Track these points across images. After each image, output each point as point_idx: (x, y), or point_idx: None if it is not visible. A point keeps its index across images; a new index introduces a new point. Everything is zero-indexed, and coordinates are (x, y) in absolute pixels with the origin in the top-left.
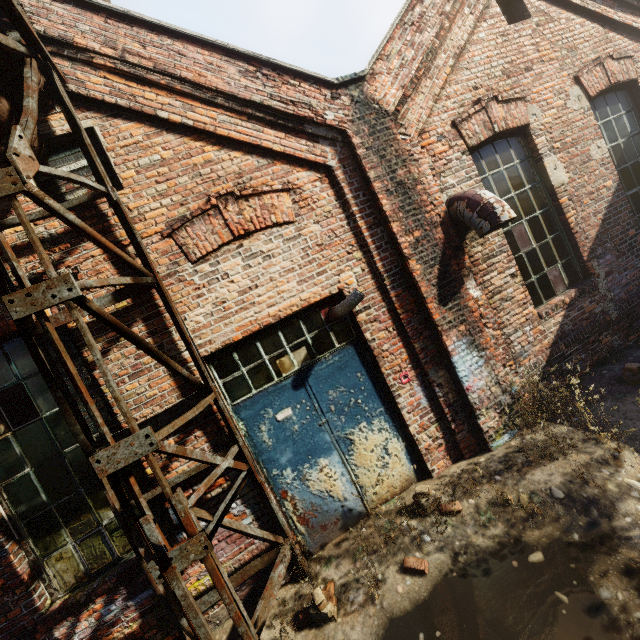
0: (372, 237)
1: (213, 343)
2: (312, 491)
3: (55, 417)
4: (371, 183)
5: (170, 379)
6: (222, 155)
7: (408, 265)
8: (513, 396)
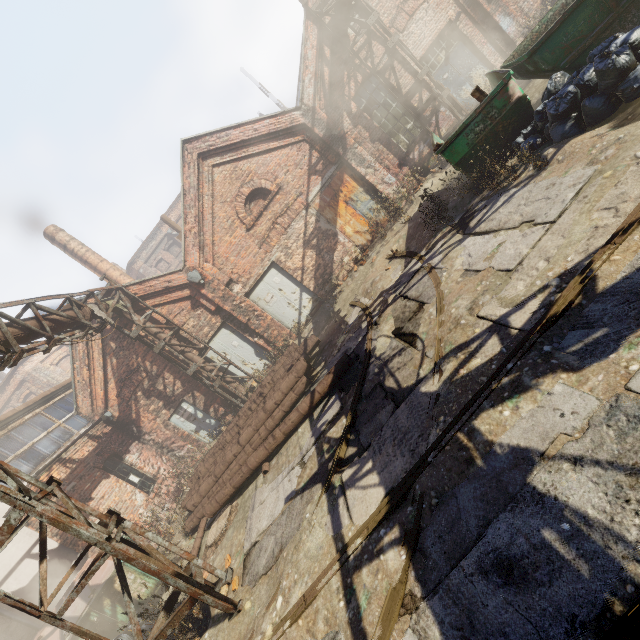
0: None
1: (417, 59)
2: (463, 99)
3: (383, 103)
4: None
5: (410, 76)
6: None
7: None
8: (528, 28)
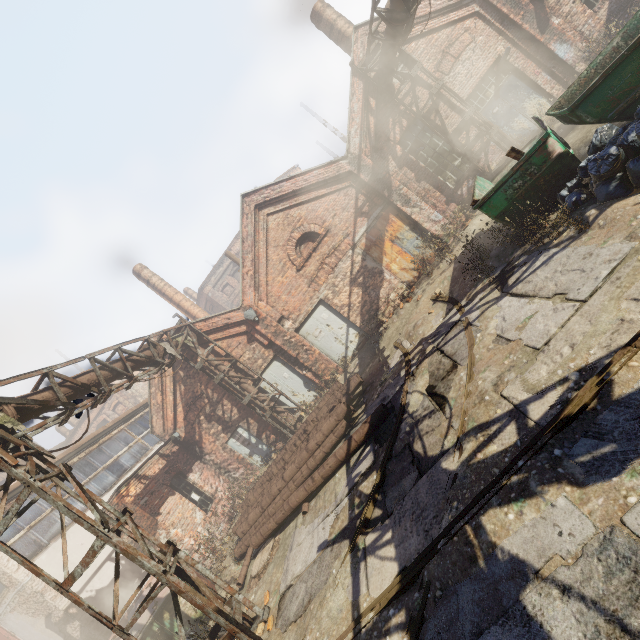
0: (503, 27)
1: (464, 97)
2: (516, 131)
3: (429, 143)
4: (496, 6)
5: (456, 115)
6: (439, 35)
7: (522, 28)
8: (588, 52)
